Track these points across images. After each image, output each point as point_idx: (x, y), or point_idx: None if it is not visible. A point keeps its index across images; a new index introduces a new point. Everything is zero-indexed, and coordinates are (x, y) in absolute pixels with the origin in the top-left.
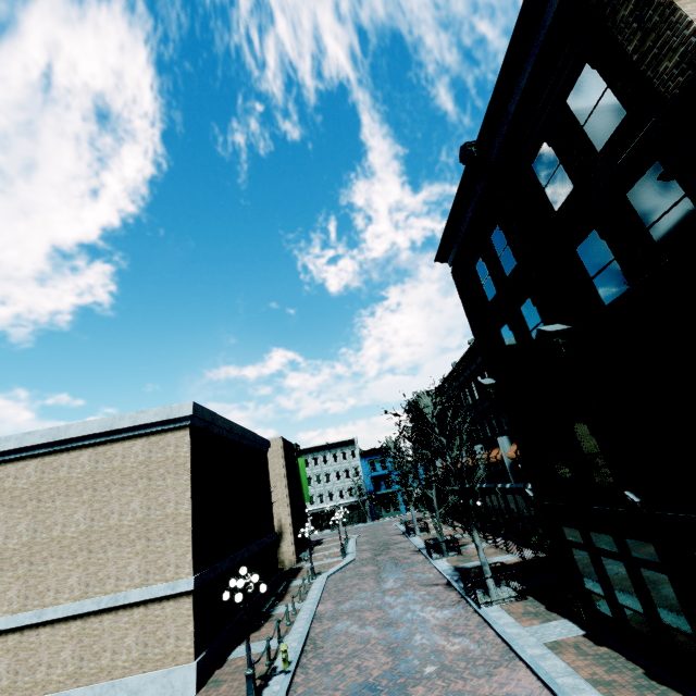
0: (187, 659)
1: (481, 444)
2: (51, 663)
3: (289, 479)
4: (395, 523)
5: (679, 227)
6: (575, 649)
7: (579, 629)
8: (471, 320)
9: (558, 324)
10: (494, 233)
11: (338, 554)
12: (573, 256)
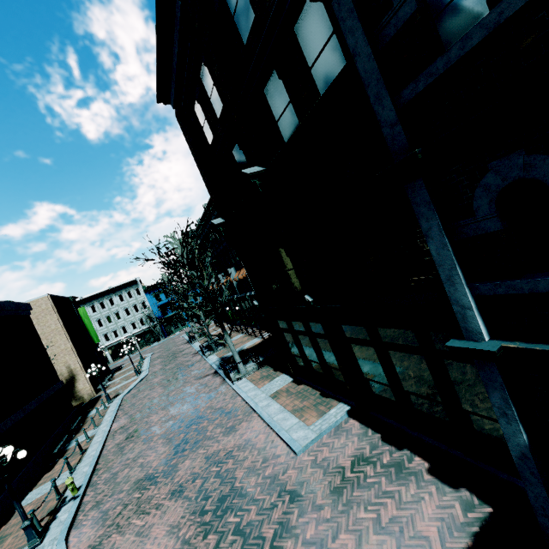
0: None
1: (233, 267)
2: None
3: (70, 329)
4: (182, 335)
5: (330, 68)
6: (287, 393)
7: (290, 378)
8: (199, 165)
9: (257, 166)
10: (202, 70)
11: (134, 374)
12: (262, 97)
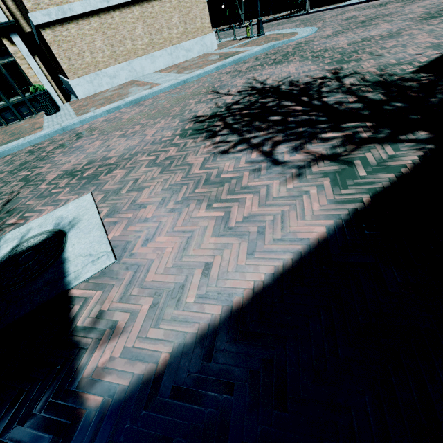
0: (209, 31)
1: None
2: (132, 38)
3: None
4: None
5: None
6: None
7: None
8: None
9: None
10: None
11: None
12: None
